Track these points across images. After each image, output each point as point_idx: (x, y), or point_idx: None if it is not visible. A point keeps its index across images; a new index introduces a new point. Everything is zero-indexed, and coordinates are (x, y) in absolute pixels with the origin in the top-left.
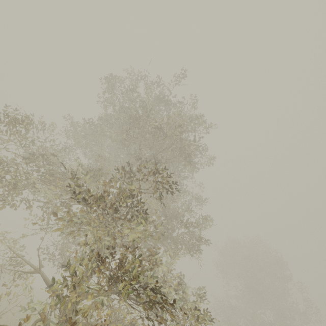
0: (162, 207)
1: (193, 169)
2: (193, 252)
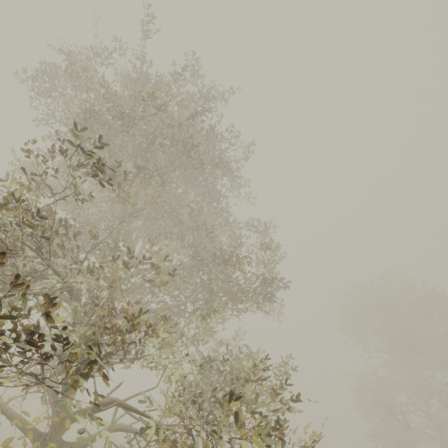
0: (190, 247)
1: (230, 179)
2: (265, 305)
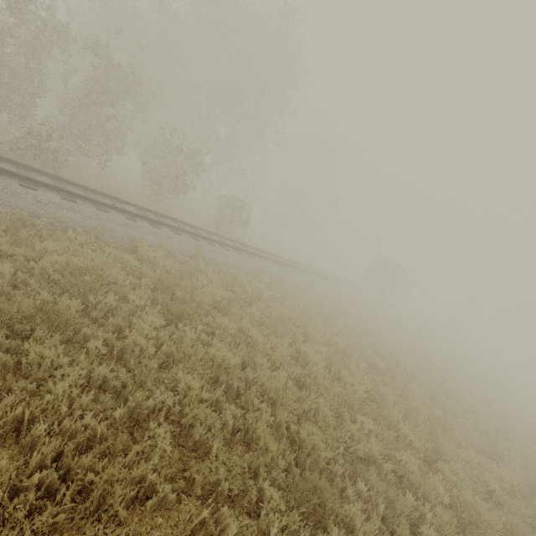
0: None
1: None
2: None
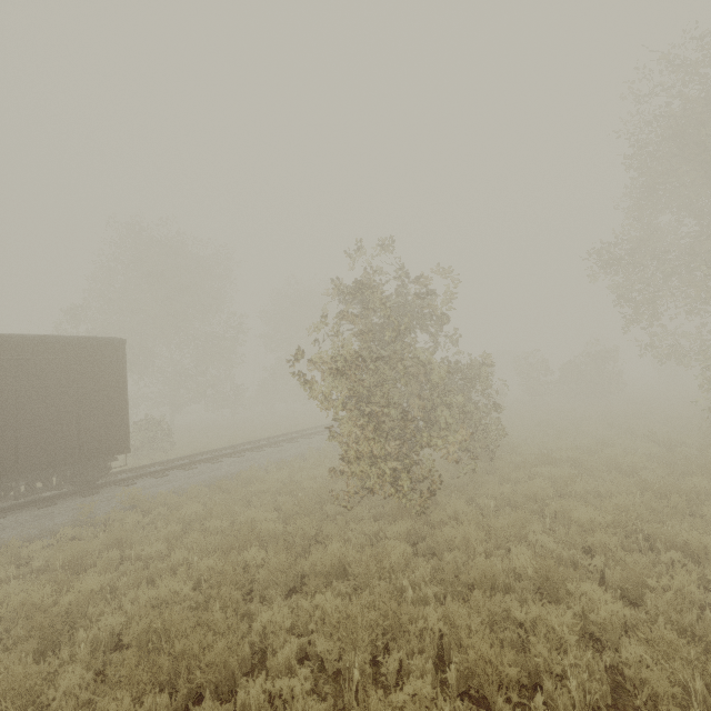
0: None
1: None
2: None
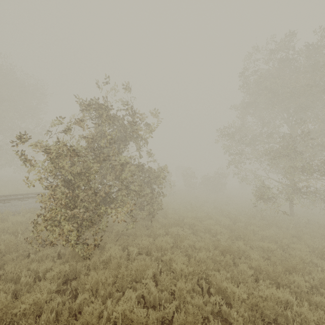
0: None
1: None
2: None
